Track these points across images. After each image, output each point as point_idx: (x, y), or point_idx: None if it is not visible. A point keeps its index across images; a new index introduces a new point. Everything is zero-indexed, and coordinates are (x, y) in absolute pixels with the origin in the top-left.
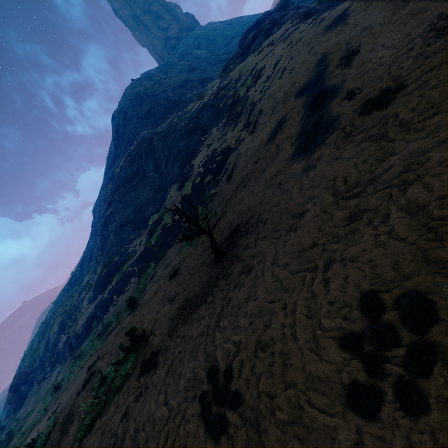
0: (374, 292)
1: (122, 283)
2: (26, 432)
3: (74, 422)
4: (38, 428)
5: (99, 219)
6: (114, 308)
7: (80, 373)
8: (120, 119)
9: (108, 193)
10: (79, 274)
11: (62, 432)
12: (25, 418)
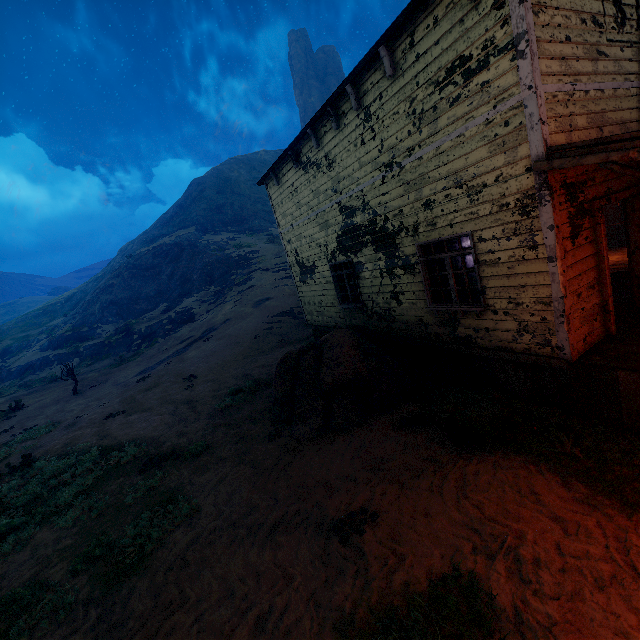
0: (38, 425)
1: (69, 355)
2: None
3: None
4: None
5: (111, 271)
6: (48, 371)
7: None
8: (195, 190)
9: (124, 264)
10: (59, 307)
11: None
12: None
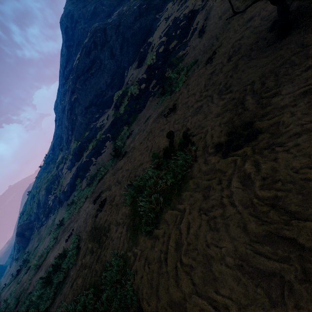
0: None
1: (97, 148)
2: (44, 255)
3: (112, 229)
4: (56, 249)
5: (63, 111)
6: (94, 166)
7: (82, 209)
8: (67, 22)
9: (69, 83)
10: (52, 156)
11: (98, 241)
12: (34, 250)
